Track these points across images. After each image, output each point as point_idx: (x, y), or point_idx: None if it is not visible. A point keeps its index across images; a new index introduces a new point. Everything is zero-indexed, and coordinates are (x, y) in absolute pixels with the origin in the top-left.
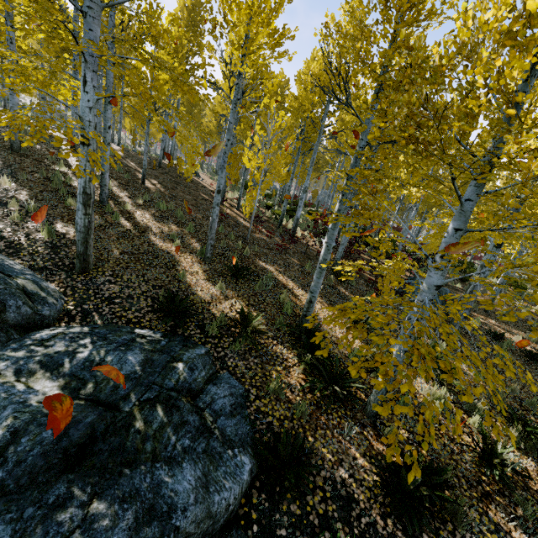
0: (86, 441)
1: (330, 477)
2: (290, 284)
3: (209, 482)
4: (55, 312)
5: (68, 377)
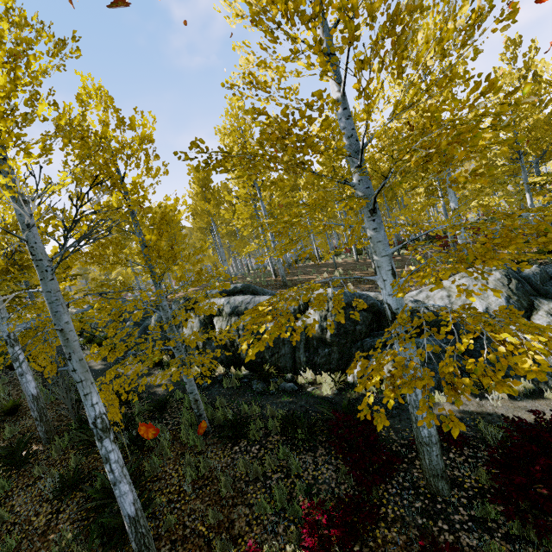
0: None
1: None
2: None
3: None
4: None
5: None
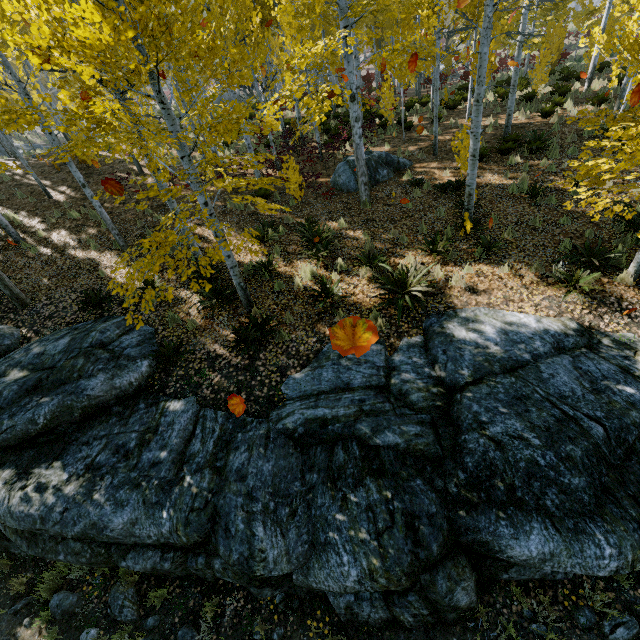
0: (37, 384)
1: (207, 351)
2: (206, 233)
3: (115, 377)
4: (16, 340)
5: (27, 366)
